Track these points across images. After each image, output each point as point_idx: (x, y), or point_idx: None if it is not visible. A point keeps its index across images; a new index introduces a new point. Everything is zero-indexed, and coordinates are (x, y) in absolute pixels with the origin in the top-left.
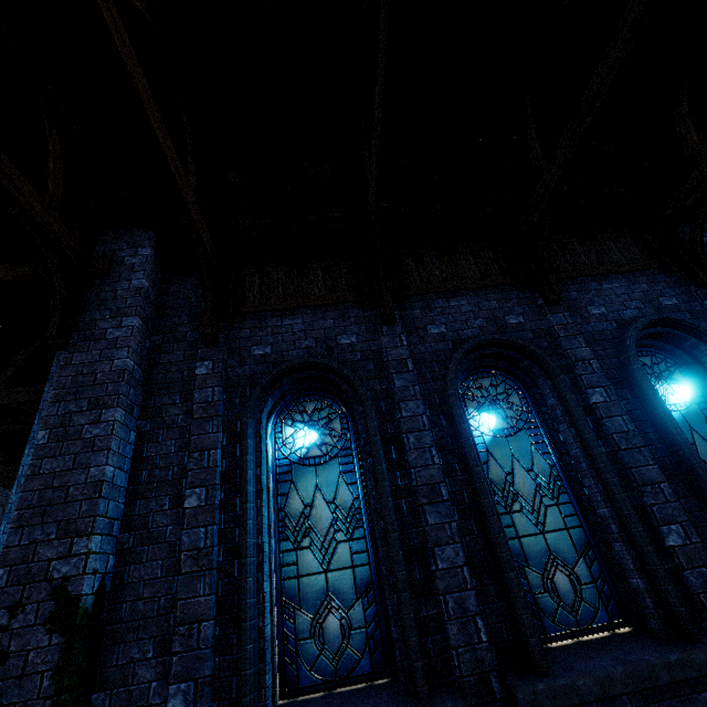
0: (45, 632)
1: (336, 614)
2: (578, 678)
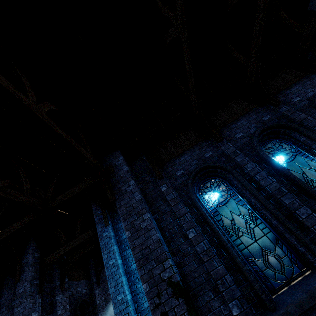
0: (175, 299)
1: (271, 255)
2: None
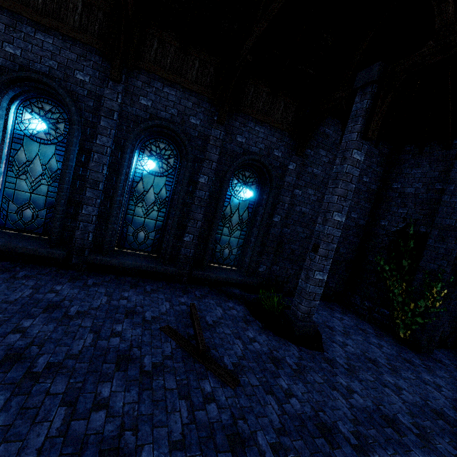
0: None
1: (31, 210)
2: (113, 260)
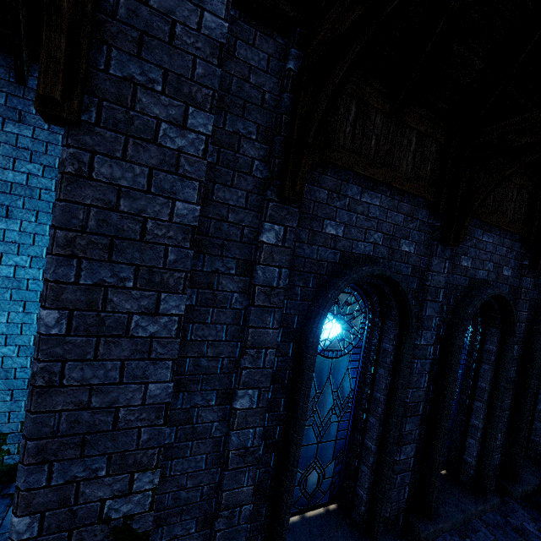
0: None
1: (317, 470)
2: (446, 523)
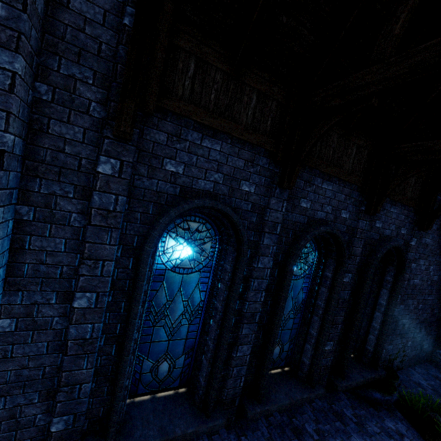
0: None
1: (168, 361)
2: (272, 406)
